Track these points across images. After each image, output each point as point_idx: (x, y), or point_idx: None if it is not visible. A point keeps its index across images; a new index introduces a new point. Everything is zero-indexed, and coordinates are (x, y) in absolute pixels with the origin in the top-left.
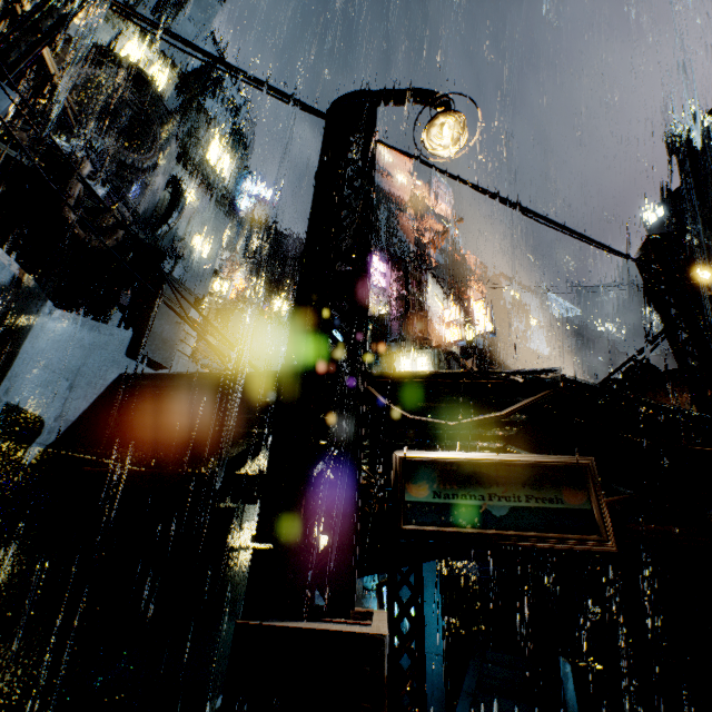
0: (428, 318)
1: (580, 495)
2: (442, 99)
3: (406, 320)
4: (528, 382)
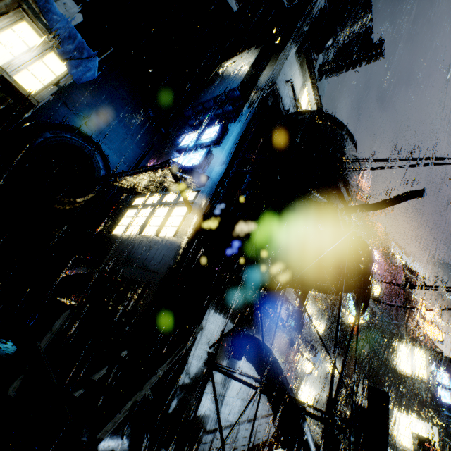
0: (416, 314)
1: None
2: None
3: (404, 313)
4: None
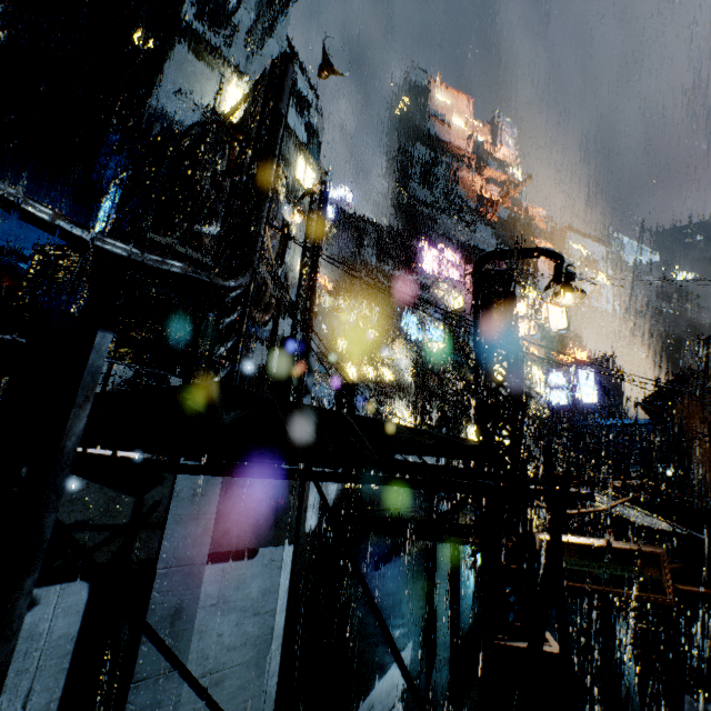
0: None
1: (654, 571)
2: (565, 268)
3: None
4: (623, 486)
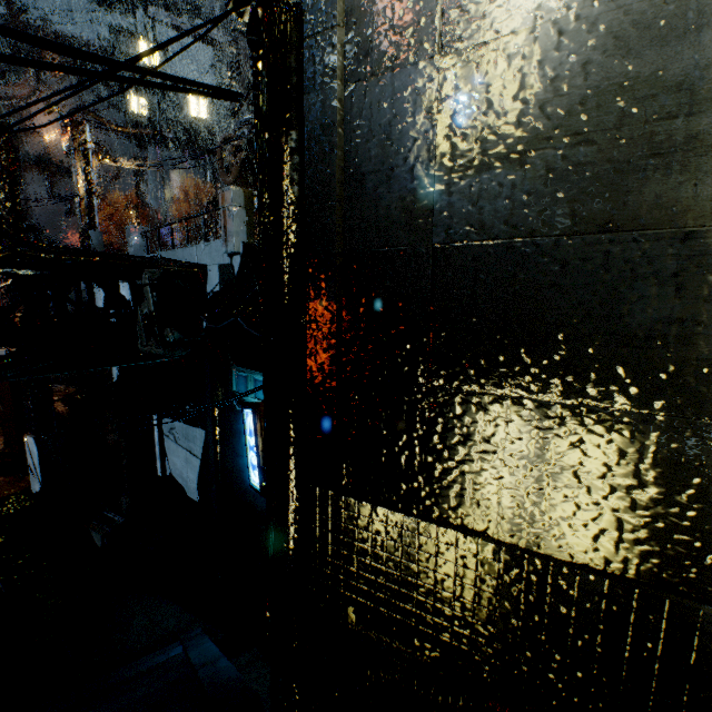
0: None
1: None
2: None
3: None
4: None
